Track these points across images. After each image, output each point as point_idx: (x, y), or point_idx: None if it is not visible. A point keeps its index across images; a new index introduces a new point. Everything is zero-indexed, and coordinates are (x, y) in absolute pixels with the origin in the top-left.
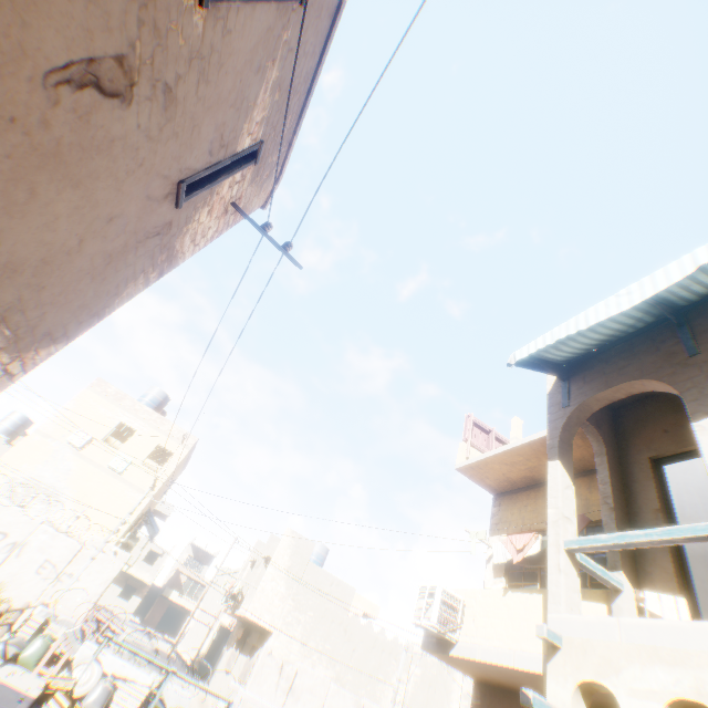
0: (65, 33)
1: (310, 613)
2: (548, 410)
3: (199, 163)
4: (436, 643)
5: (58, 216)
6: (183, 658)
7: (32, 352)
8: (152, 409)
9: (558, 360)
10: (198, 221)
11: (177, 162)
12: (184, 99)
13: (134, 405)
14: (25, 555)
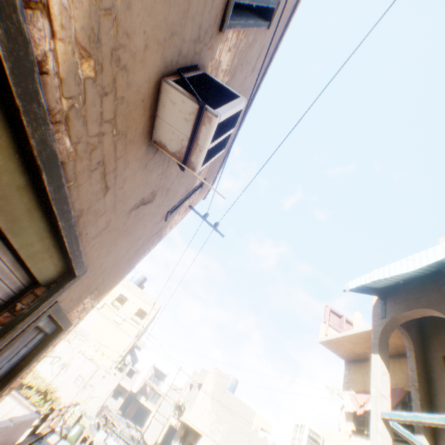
0: (136, 197)
1: (226, 424)
2: (372, 318)
3: (176, 201)
4: None
5: (121, 247)
6: (146, 443)
7: (102, 296)
8: (137, 286)
9: (376, 287)
10: (173, 220)
11: (167, 206)
12: (173, 187)
13: (128, 283)
14: (69, 371)
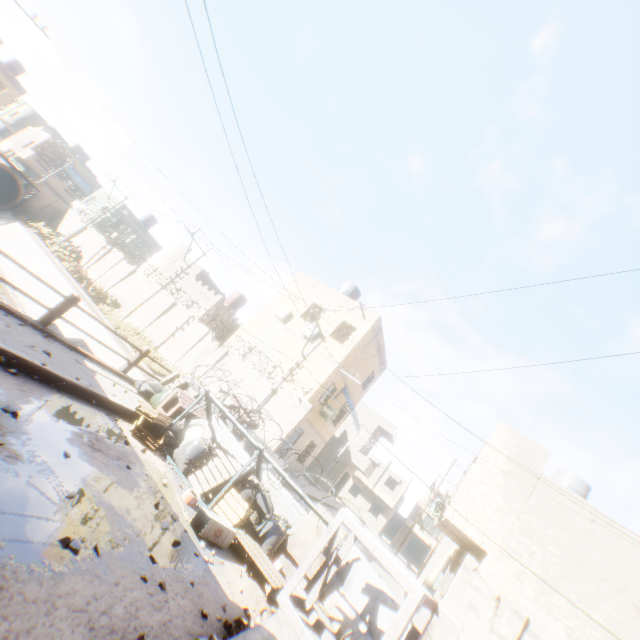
0: None
1: (550, 549)
2: None
3: None
4: None
5: None
6: None
7: None
8: (338, 292)
9: None
10: None
11: None
12: None
13: (324, 289)
14: (240, 390)
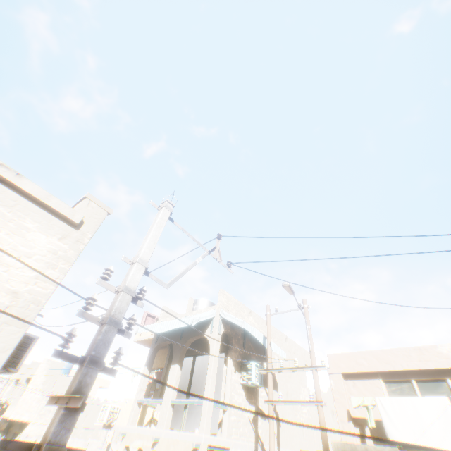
0: None
1: None
2: (152, 342)
3: None
4: (107, 425)
5: None
6: None
7: None
8: None
9: None
10: None
11: None
12: None
13: None
14: None
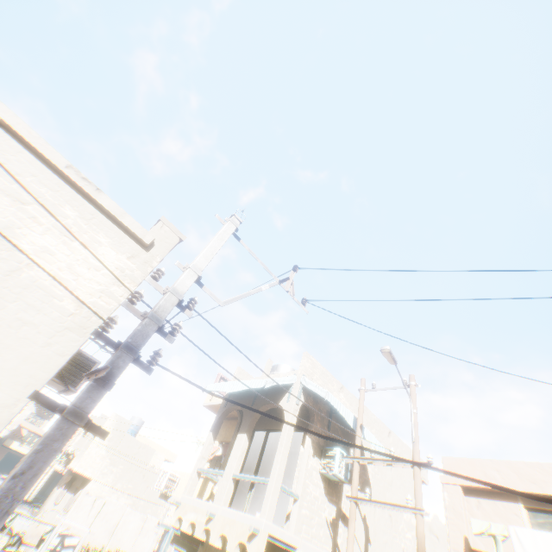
0: None
1: (121, 466)
2: (221, 406)
3: None
4: (164, 495)
5: None
6: None
7: None
8: None
9: None
10: None
11: None
12: None
13: None
14: None
